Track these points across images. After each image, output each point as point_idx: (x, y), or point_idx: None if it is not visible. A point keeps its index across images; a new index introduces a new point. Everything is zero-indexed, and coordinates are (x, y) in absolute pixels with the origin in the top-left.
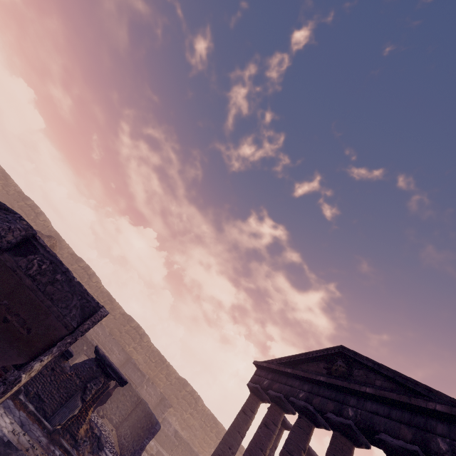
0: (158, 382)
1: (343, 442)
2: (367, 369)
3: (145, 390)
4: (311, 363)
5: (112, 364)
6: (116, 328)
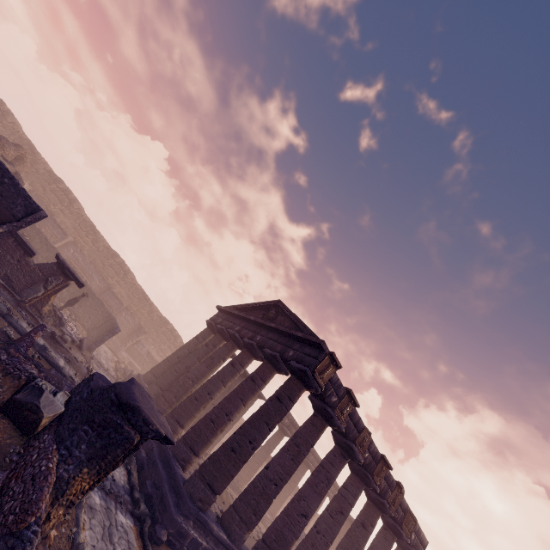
0: (140, 316)
1: (246, 354)
2: (287, 316)
3: (124, 318)
4: (257, 311)
5: (70, 268)
6: (99, 260)
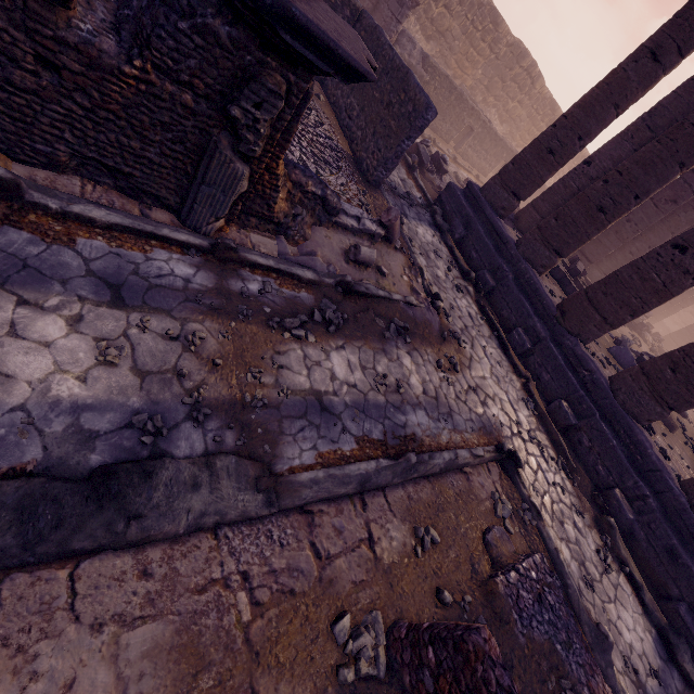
0: None
1: None
2: None
3: None
4: None
5: (293, 8)
6: None
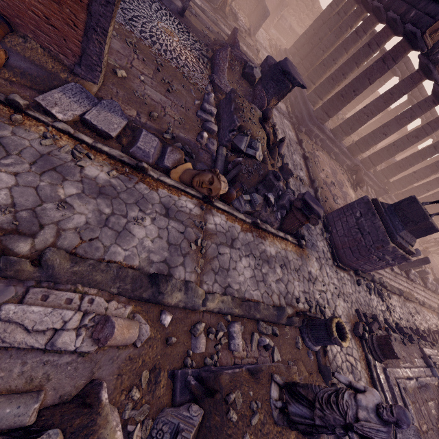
0: None
1: (371, 20)
2: None
3: None
4: None
5: None
6: None
